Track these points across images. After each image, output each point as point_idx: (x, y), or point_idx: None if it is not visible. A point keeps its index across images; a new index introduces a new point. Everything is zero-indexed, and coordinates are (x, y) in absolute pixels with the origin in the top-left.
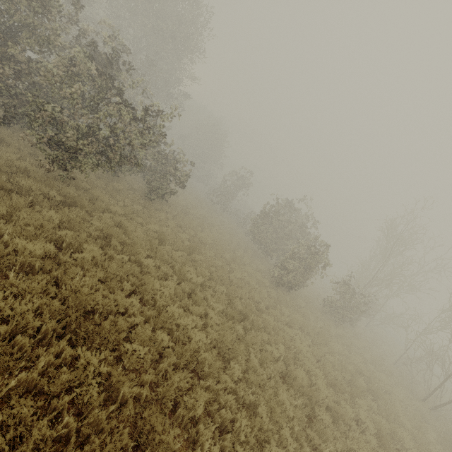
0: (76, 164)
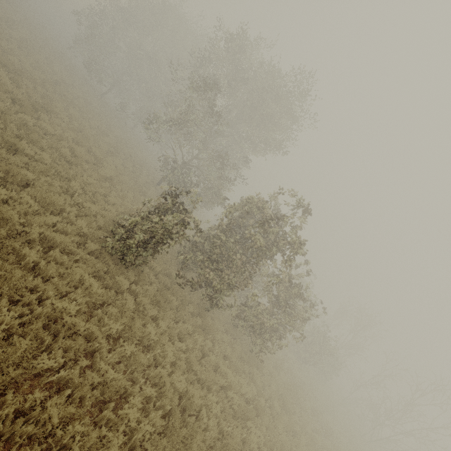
0: (270, 350)
